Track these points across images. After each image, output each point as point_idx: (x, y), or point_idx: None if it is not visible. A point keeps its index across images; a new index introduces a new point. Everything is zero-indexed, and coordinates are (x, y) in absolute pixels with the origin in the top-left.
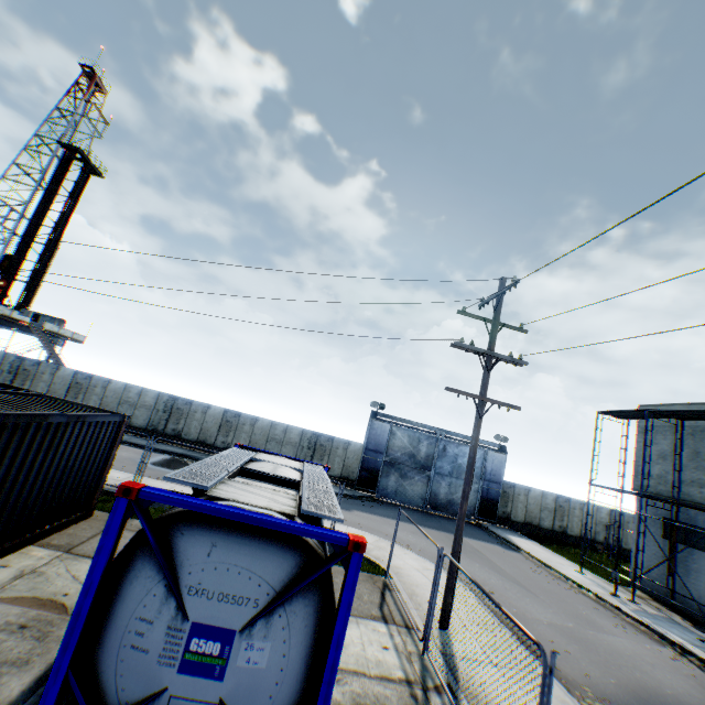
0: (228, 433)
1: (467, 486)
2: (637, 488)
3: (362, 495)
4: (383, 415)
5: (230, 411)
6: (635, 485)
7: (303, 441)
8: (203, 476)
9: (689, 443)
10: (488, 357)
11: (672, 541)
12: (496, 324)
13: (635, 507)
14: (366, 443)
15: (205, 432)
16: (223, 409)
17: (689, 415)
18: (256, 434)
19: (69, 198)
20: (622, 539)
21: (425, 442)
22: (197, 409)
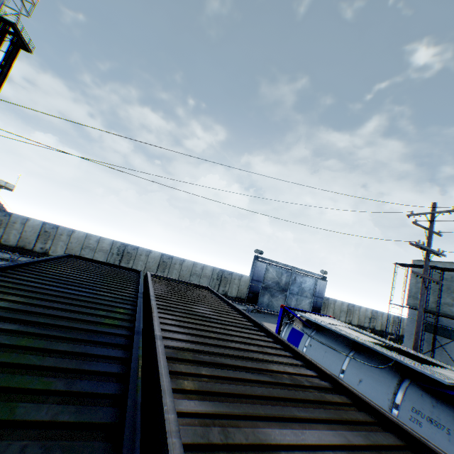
0: (164, 270)
1: (419, 329)
2: (409, 304)
3: (253, 308)
4: (262, 258)
5: (166, 254)
6: (408, 303)
7: (214, 275)
8: (425, 369)
9: (443, 283)
10: (428, 252)
11: (434, 334)
12: (432, 231)
13: (407, 314)
14: (252, 276)
15: (148, 269)
16: (160, 253)
17: (452, 270)
18: (183, 270)
19: (1, 67)
20: (376, 325)
21: (285, 275)
22: (142, 253)
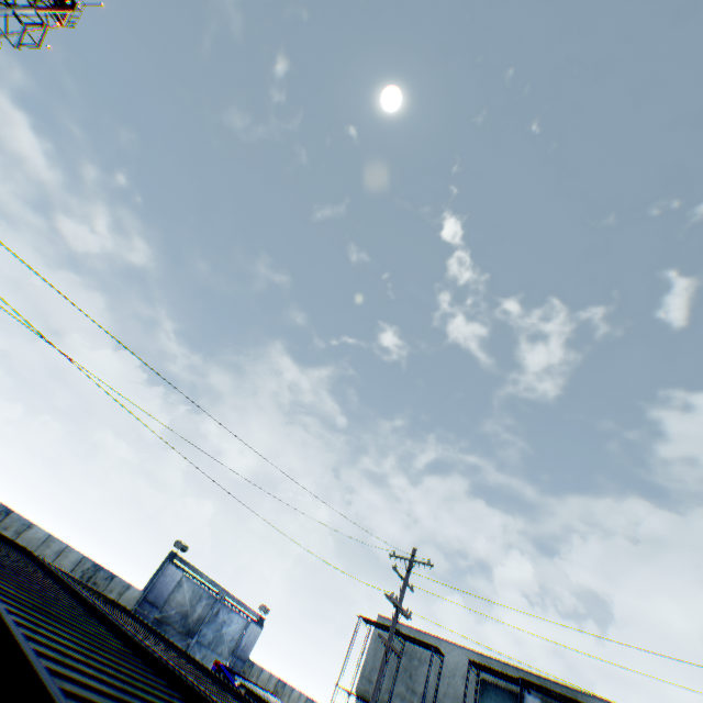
0: None
1: None
2: (360, 690)
3: None
4: (181, 559)
5: None
6: (359, 686)
7: (76, 571)
8: None
9: (403, 658)
10: (399, 609)
11: None
12: (407, 583)
13: None
14: (148, 590)
15: None
16: None
17: (415, 640)
18: None
19: None
20: None
21: (205, 600)
22: None
